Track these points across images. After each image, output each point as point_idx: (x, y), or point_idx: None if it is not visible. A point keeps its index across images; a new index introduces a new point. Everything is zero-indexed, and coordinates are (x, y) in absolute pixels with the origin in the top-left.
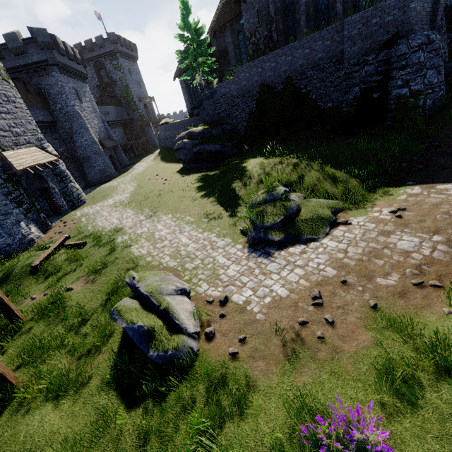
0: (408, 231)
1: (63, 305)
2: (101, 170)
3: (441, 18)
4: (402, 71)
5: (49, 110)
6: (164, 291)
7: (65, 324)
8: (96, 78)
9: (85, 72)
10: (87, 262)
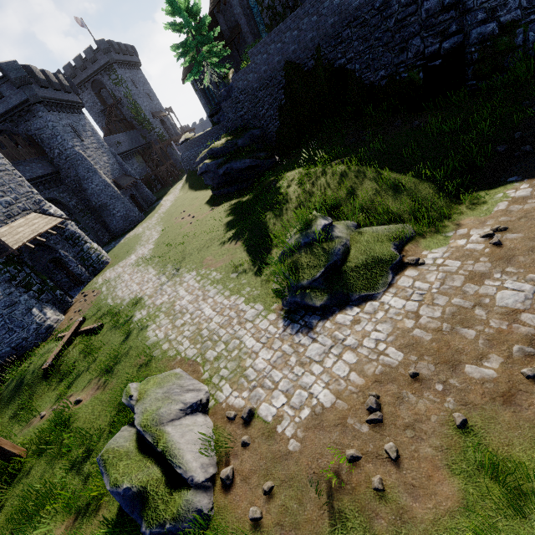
0: (513, 270)
1: (69, 428)
2: (123, 216)
3: None
4: None
5: (48, 159)
6: (165, 417)
7: (64, 463)
8: (98, 102)
9: (79, 100)
10: (101, 355)
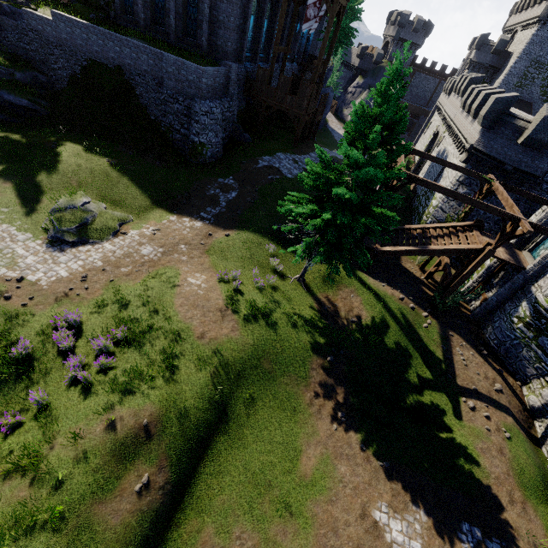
0: (152, 244)
1: None
2: None
3: (233, 88)
4: (196, 124)
5: None
6: None
7: None
8: None
9: None
10: None
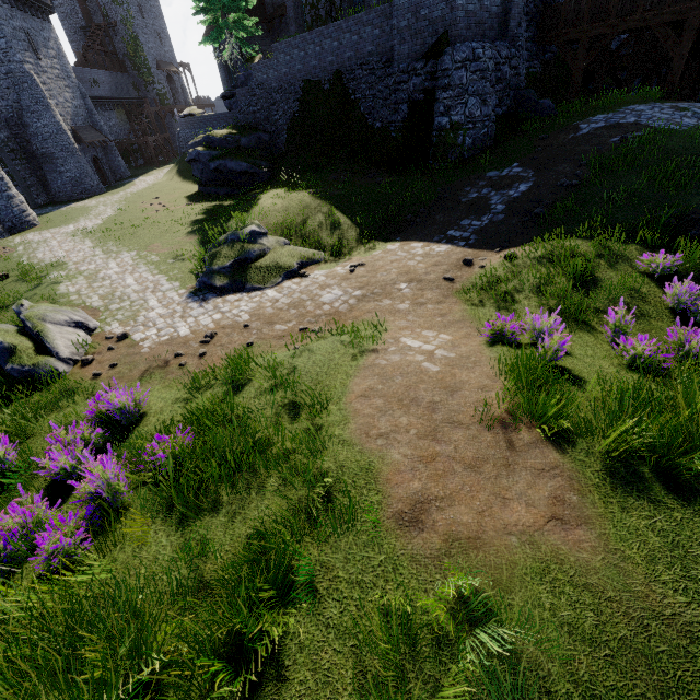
0: (343, 285)
1: None
2: (74, 179)
3: (518, 23)
4: (444, 93)
5: None
6: (49, 319)
7: None
8: (79, 13)
9: (49, 2)
10: None
